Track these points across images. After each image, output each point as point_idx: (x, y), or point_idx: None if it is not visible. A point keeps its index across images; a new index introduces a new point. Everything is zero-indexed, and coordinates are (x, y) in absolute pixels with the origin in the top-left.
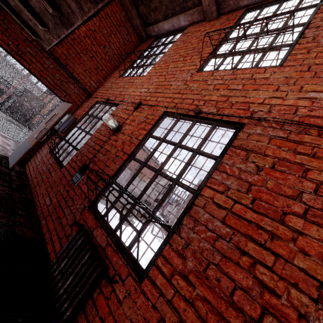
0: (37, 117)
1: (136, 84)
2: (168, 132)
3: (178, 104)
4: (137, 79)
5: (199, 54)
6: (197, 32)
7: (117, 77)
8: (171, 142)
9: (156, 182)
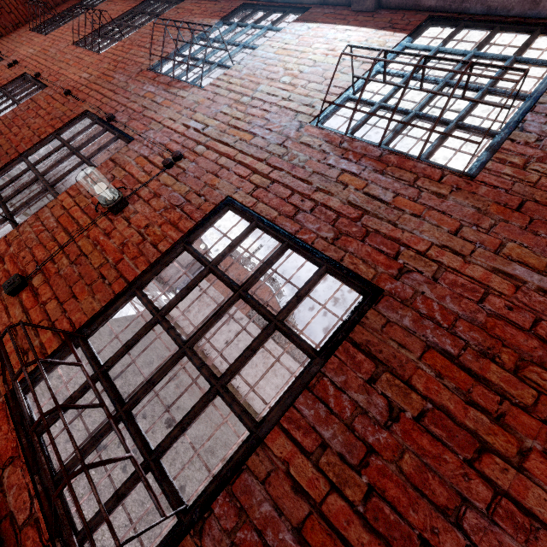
0: None
1: (33, 42)
2: (14, 89)
3: (37, 69)
4: (37, 38)
5: (89, 29)
6: (114, 4)
7: (27, 30)
8: (9, 95)
9: None
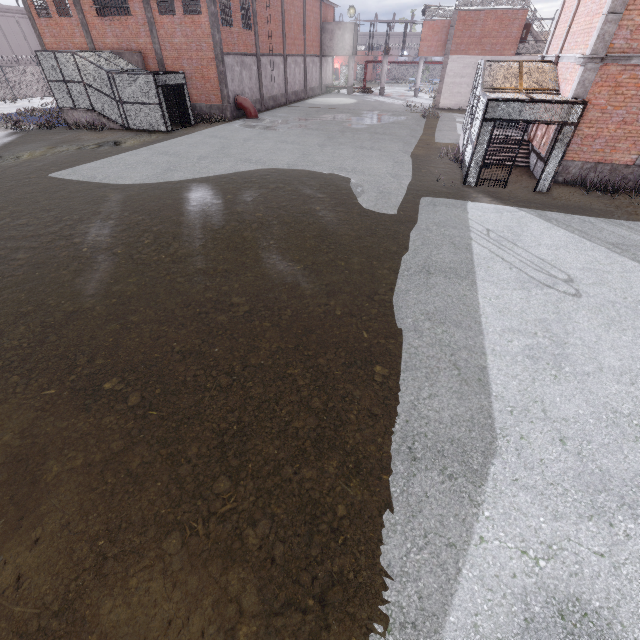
0: (189, 92)
1: None
2: None
3: None
4: None
5: None
6: None
7: None
8: None
9: (328, 42)
